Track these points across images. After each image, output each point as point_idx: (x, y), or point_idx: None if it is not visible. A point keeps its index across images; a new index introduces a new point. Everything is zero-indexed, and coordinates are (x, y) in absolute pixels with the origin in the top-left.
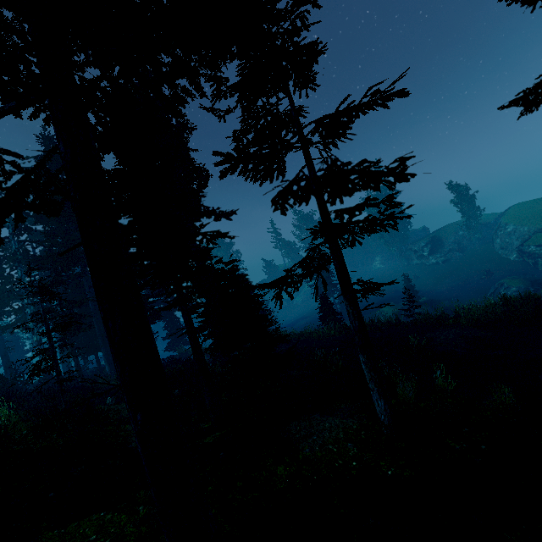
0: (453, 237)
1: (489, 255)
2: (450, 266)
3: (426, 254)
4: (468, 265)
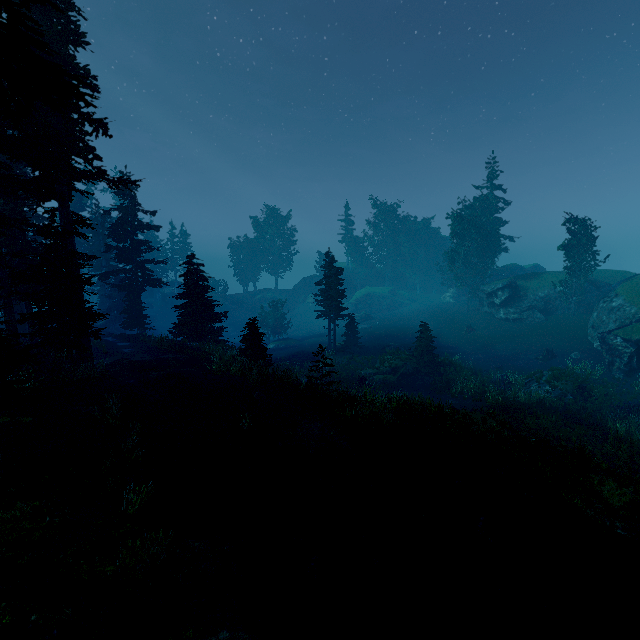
0: (545, 291)
1: (575, 330)
2: (518, 328)
3: (498, 303)
4: (539, 335)
